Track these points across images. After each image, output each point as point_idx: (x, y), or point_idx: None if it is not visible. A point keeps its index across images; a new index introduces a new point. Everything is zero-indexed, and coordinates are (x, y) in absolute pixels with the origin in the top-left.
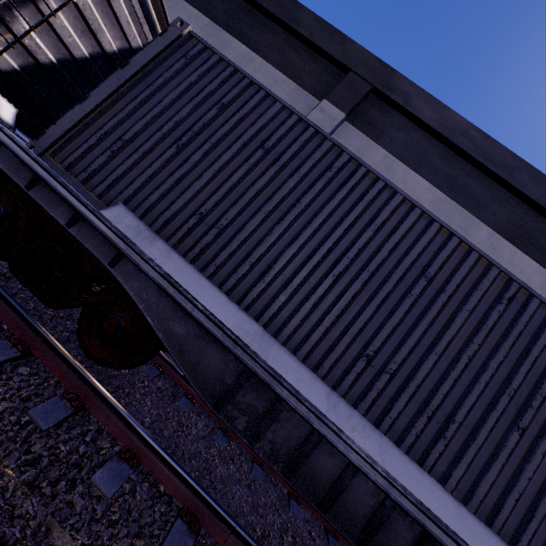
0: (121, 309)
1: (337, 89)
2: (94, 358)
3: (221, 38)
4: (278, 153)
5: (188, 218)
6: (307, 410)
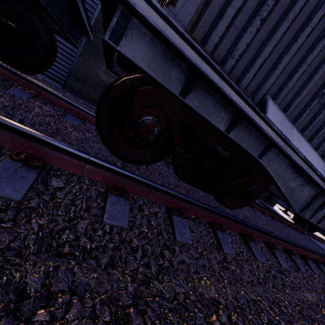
0: (258, 182)
1: None
2: (230, 207)
3: None
4: None
5: (312, 101)
6: None
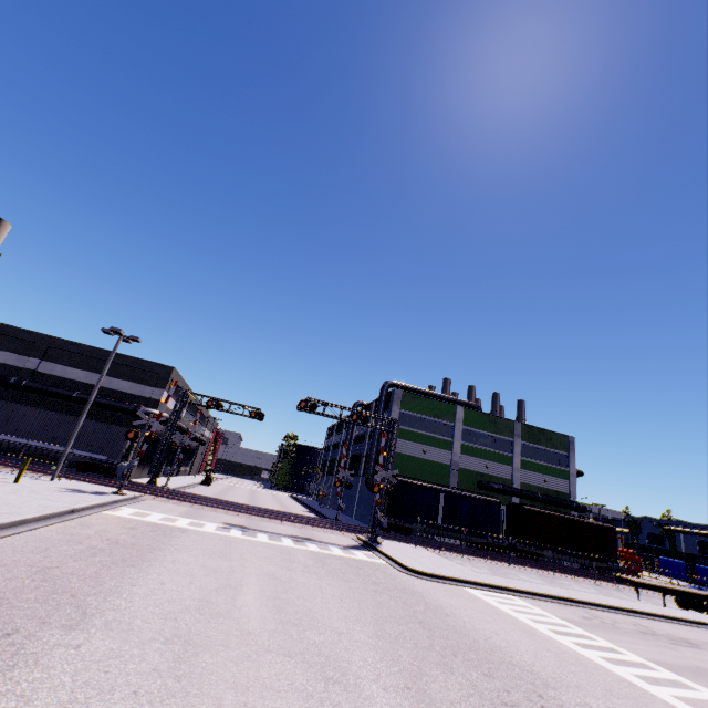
0: None
1: (35, 352)
2: None
3: None
4: None
5: None
6: (7, 440)
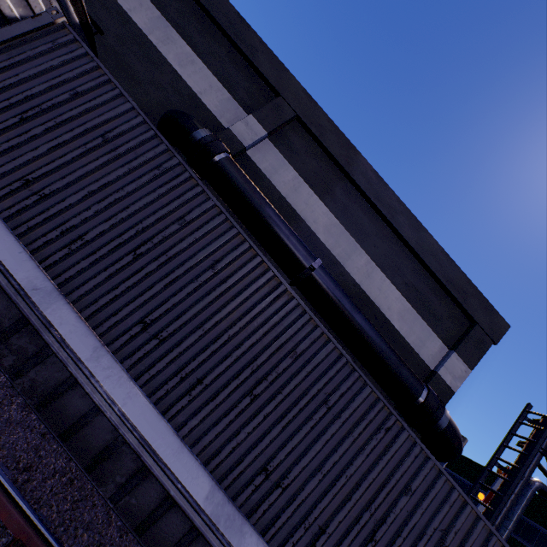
0: None
1: (265, 108)
2: None
3: (168, 34)
4: (117, 145)
5: (14, 182)
6: (68, 356)
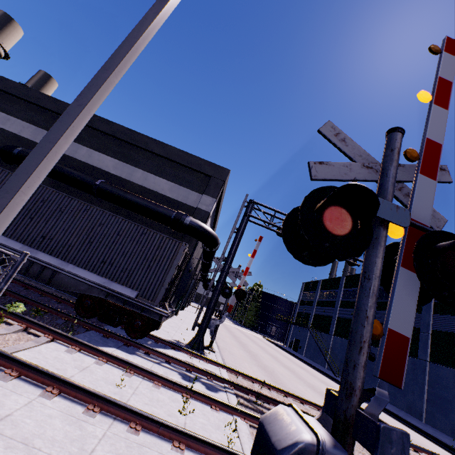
0: None
1: None
2: None
3: None
4: None
5: None
6: None
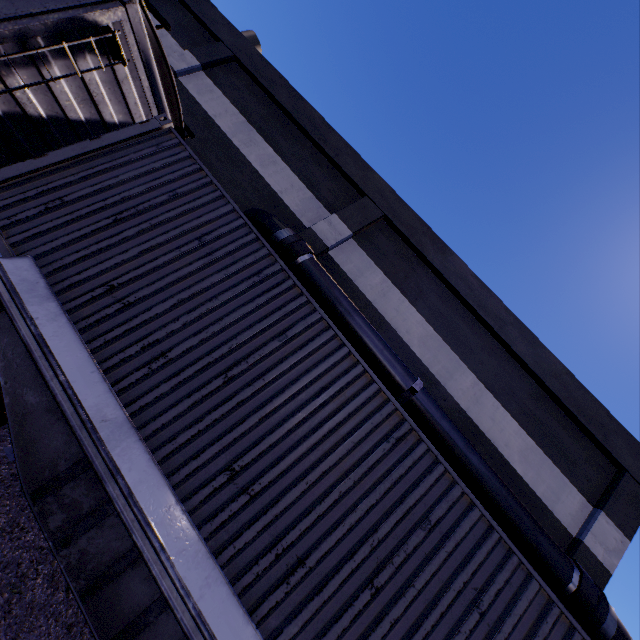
0: None
1: (350, 208)
2: None
3: (251, 137)
4: (214, 249)
5: (97, 287)
6: (134, 518)
